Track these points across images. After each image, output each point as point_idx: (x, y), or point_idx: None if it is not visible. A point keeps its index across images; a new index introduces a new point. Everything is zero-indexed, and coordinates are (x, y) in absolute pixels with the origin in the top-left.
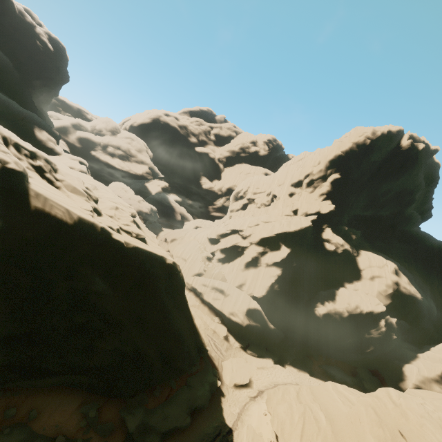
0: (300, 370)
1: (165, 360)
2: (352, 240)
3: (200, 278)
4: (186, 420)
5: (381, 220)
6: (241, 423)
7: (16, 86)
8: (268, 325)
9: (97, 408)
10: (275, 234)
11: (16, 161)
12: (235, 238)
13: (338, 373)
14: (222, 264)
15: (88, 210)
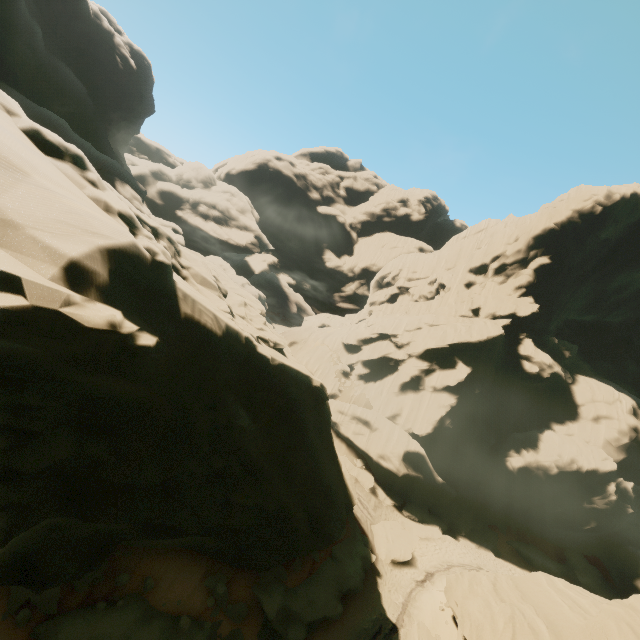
0: (480, 546)
1: (312, 523)
2: (564, 359)
3: (335, 402)
4: (337, 608)
5: (609, 330)
6: (408, 619)
7: (89, 121)
8: (435, 477)
9: (225, 582)
10: (447, 344)
11: (164, 251)
12: (386, 346)
13: (537, 555)
14: (365, 383)
15: (226, 312)
